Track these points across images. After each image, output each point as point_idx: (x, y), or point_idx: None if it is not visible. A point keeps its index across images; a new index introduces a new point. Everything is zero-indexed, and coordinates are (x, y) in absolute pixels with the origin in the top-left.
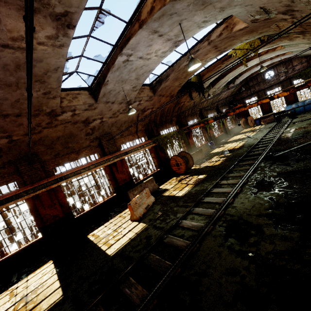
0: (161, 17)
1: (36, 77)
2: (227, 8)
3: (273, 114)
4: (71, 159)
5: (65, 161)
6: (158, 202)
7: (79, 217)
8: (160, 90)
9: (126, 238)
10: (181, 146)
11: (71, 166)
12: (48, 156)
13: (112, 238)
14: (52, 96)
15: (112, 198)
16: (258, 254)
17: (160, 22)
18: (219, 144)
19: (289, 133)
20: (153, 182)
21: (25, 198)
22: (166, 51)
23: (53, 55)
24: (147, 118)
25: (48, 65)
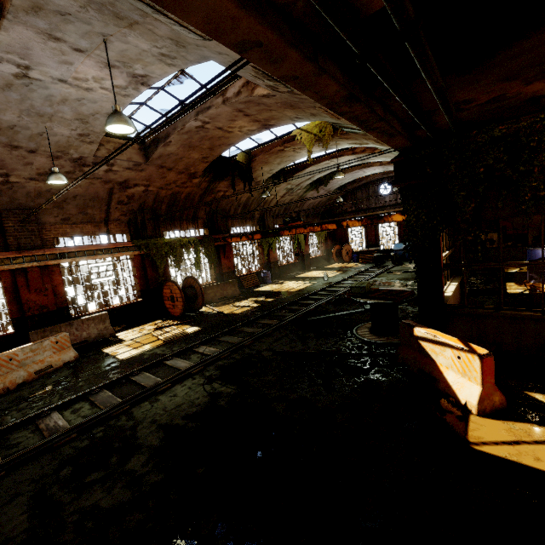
0: (38, 11)
1: None
2: (189, 46)
3: (380, 251)
4: None
5: None
6: (75, 364)
7: None
8: (157, 157)
9: None
10: (199, 268)
11: None
12: None
13: None
14: None
15: (0, 339)
16: (61, 512)
17: (46, 20)
18: (282, 278)
19: None
20: (105, 323)
21: None
22: (124, 86)
23: None
24: (137, 202)
25: None
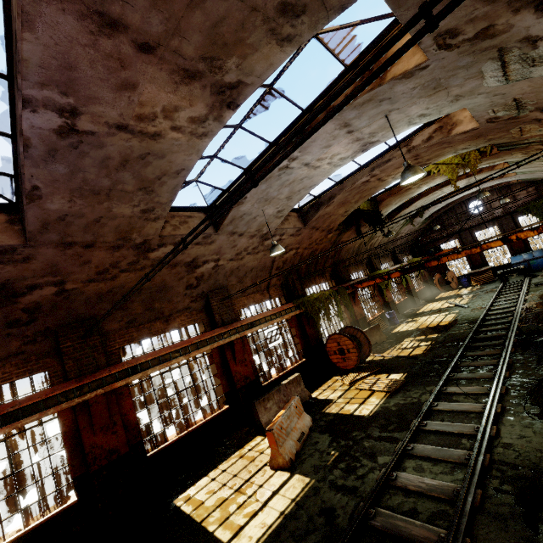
0: (365, 103)
1: (142, 183)
2: (465, 98)
3: (490, 269)
4: (155, 332)
5: (143, 335)
6: (320, 428)
7: (156, 455)
8: (315, 219)
9: (271, 512)
10: (343, 318)
11: (153, 346)
12: (115, 324)
13: (237, 511)
14: (153, 217)
15: (220, 416)
16: None
17: (360, 110)
18: (405, 317)
19: (541, 302)
20: (300, 385)
21: (62, 407)
22: (346, 157)
23: (185, 148)
24: (288, 265)
25: (170, 164)
